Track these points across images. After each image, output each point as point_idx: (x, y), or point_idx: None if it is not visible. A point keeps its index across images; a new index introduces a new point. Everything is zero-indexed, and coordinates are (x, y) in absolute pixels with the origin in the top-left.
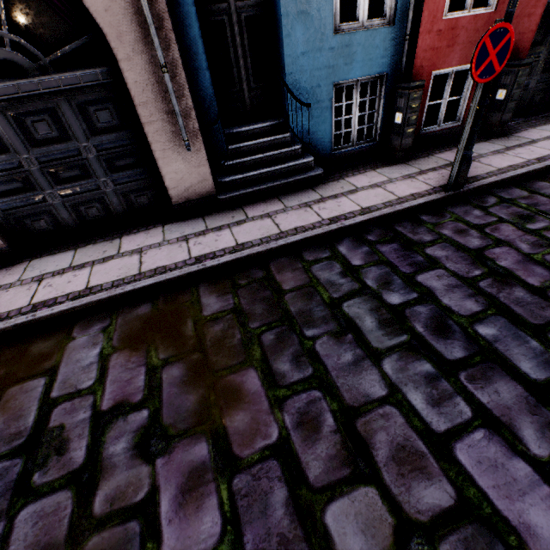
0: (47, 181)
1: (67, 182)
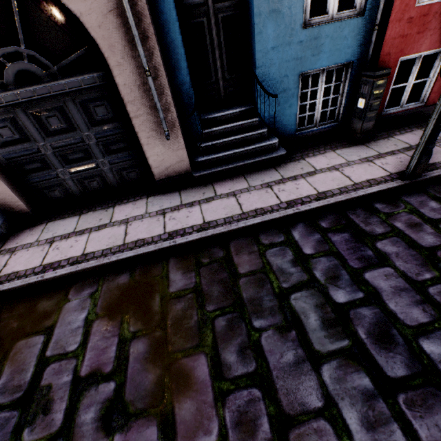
0: (59, 162)
1: (74, 162)
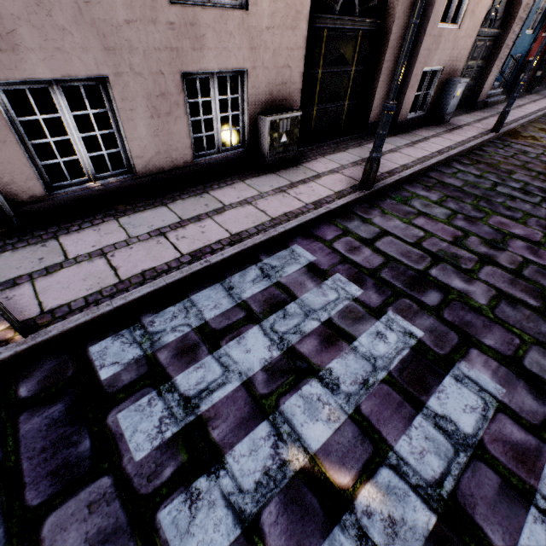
0: None
1: None
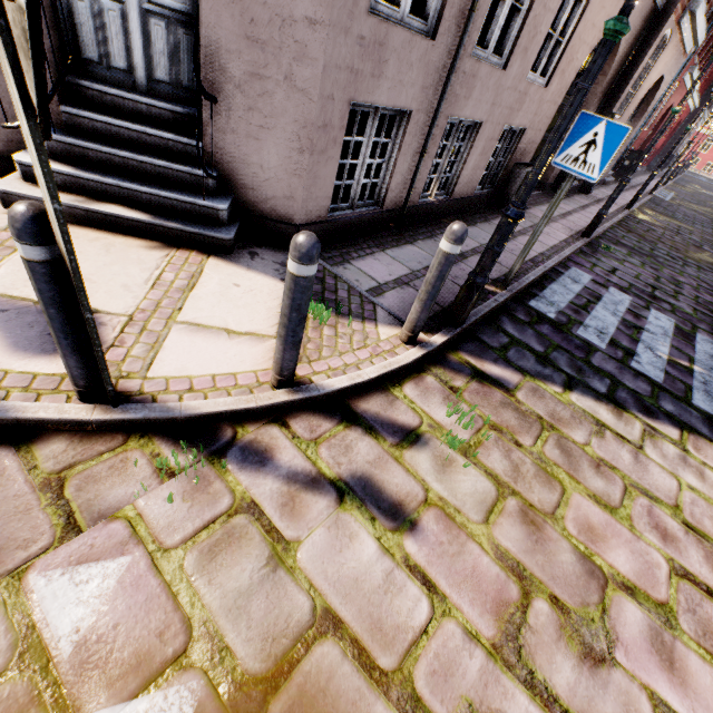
0: None
1: None
